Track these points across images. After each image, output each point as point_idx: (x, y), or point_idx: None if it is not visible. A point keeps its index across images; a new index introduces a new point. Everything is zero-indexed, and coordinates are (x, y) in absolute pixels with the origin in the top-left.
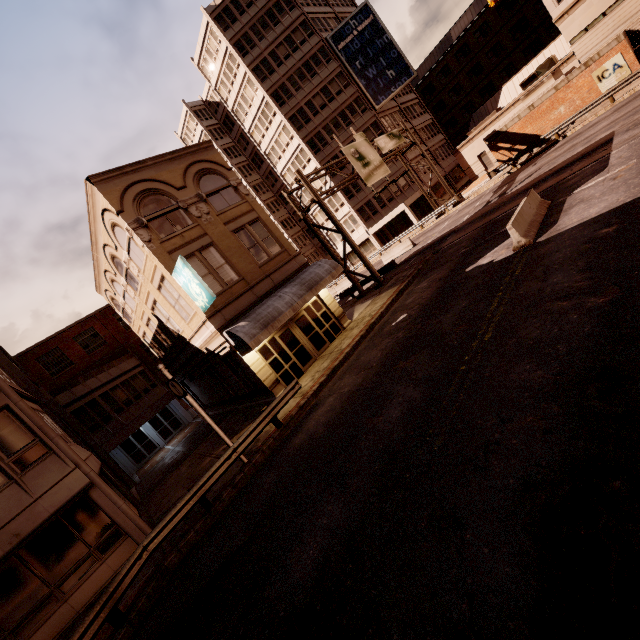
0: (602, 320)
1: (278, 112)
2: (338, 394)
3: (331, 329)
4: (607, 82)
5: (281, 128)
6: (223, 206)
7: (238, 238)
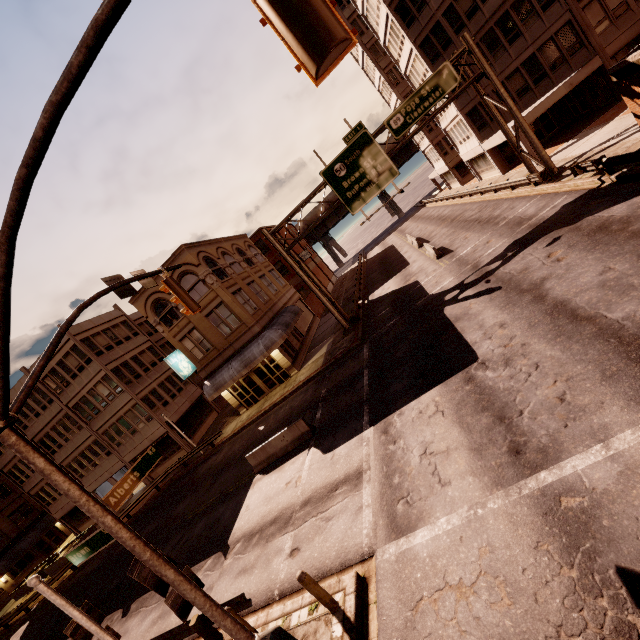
0: None
1: None
2: (216, 458)
3: (281, 376)
4: None
5: None
6: (197, 298)
7: (210, 320)
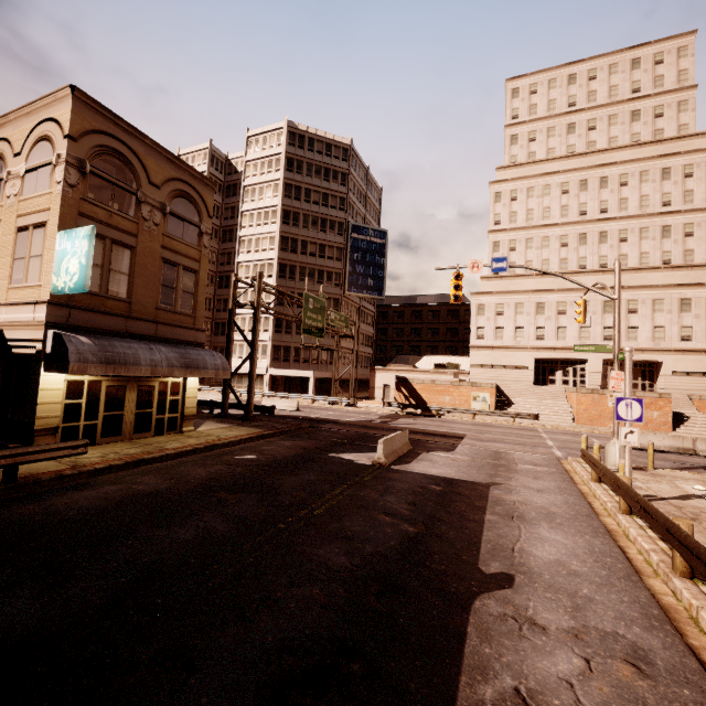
0: (405, 542)
1: (278, 224)
2: (126, 487)
3: (168, 422)
4: (476, 404)
5: (270, 235)
6: (176, 233)
7: (163, 268)
